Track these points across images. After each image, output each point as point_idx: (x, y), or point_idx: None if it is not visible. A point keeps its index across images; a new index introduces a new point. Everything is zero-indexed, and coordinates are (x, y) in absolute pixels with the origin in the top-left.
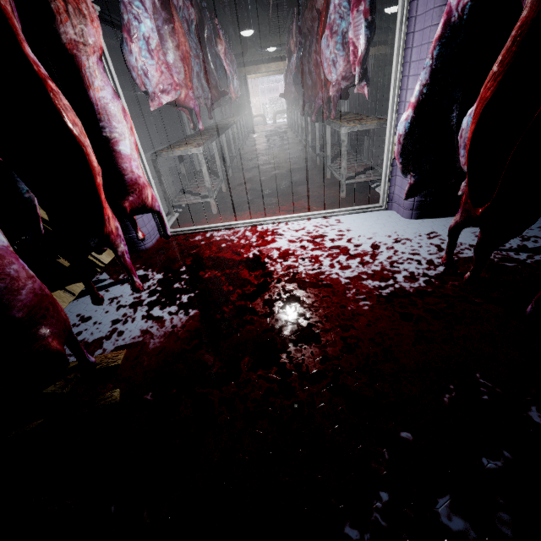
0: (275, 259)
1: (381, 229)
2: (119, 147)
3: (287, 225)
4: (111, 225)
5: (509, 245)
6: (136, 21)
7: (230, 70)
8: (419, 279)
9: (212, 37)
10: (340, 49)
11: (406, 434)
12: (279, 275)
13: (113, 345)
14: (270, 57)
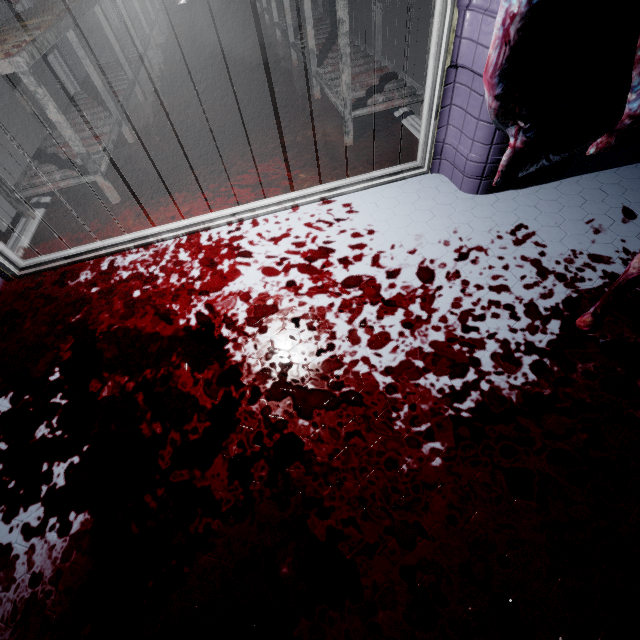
0: (243, 329)
1: (429, 225)
2: None
3: (257, 226)
4: None
5: None
6: None
7: None
8: (522, 361)
9: None
10: None
11: None
12: (253, 375)
13: None
14: None
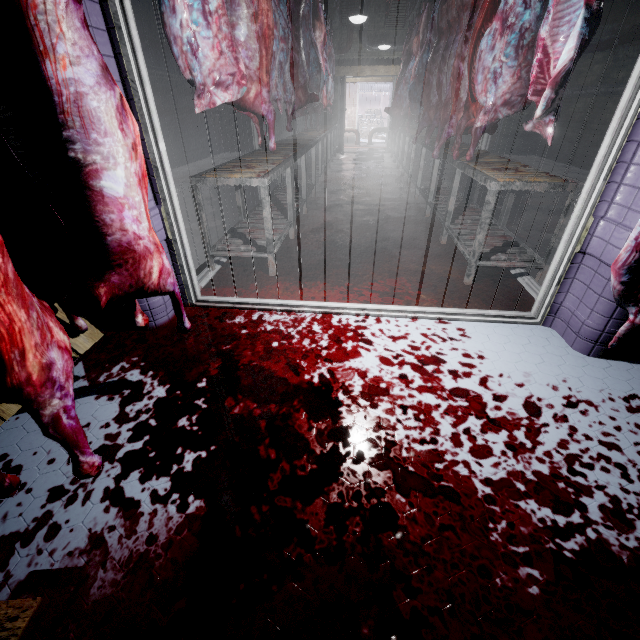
0: (356, 399)
1: (538, 367)
2: (100, 182)
3: (380, 323)
4: (26, 367)
5: None
6: None
7: (326, 67)
8: (635, 524)
9: (310, 18)
10: (511, 55)
11: None
12: (360, 440)
13: (28, 565)
14: (380, 57)
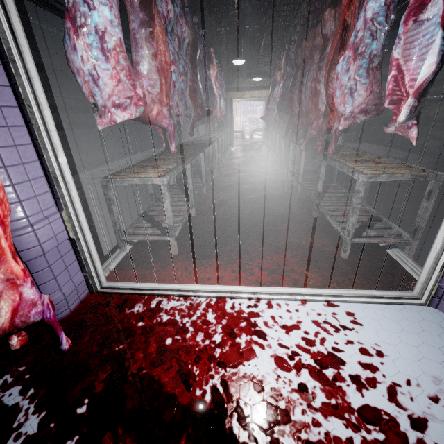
0: (254, 431)
1: None
2: None
3: (271, 308)
4: None
5: None
6: (85, 5)
7: (218, 93)
8: None
9: (205, 61)
10: (363, 75)
11: None
12: None
13: None
14: (255, 85)
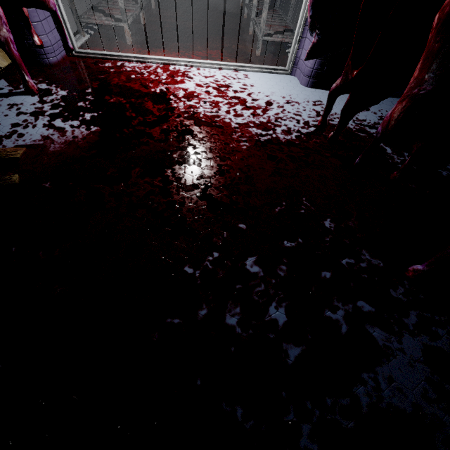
0: (180, 98)
1: (279, 90)
2: None
3: (199, 70)
4: None
5: (368, 121)
6: None
7: None
8: (293, 134)
9: None
10: None
11: (242, 226)
12: (180, 111)
13: (13, 143)
14: None
